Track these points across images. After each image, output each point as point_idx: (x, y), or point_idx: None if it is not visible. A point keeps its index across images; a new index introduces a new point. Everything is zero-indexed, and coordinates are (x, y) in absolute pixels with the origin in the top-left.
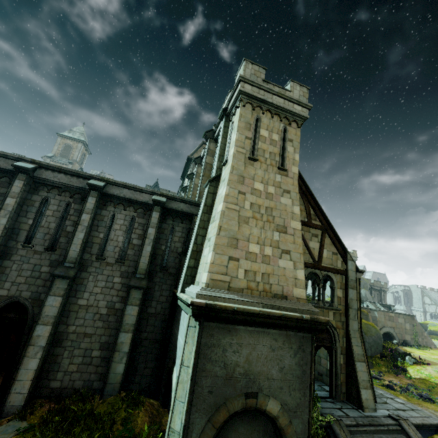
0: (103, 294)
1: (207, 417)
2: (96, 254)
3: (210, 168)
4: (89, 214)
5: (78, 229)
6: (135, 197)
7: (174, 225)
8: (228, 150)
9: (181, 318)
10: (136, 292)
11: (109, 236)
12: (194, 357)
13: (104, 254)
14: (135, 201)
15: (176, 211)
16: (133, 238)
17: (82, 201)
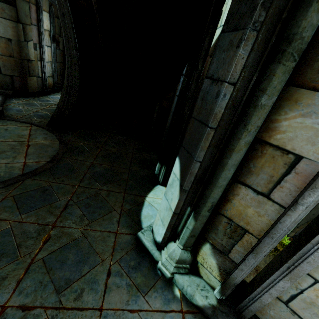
0: None
1: (306, 221)
2: None
3: None
4: None
5: None
6: None
7: None
8: None
9: None
10: None
11: None
12: (317, 204)
13: None
14: None
15: None
16: None
17: None
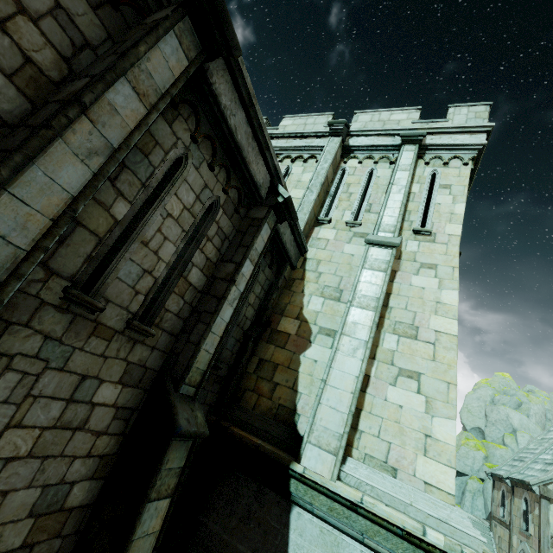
0: (38, 459)
1: None
2: (68, 278)
3: (326, 189)
4: (142, 102)
5: (70, 132)
6: (248, 153)
7: (261, 267)
8: (432, 215)
9: (293, 531)
10: (178, 450)
11: (139, 224)
12: None
13: (101, 286)
14: (242, 164)
15: (278, 238)
16: (194, 264)
17: (108, 3)
